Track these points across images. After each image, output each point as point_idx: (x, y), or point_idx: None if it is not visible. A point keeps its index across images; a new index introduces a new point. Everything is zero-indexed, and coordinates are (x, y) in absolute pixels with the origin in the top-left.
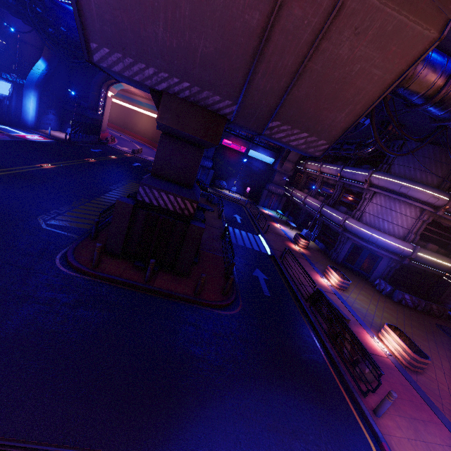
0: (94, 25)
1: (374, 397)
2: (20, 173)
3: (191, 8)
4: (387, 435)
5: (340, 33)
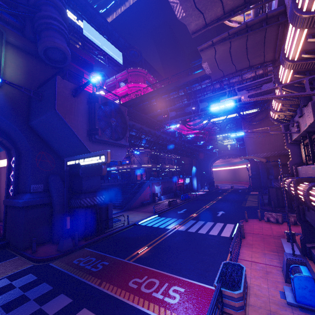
0: (250, 152)
1: None
2: (219, 200)
3: (274, 140)
4: None
5: None
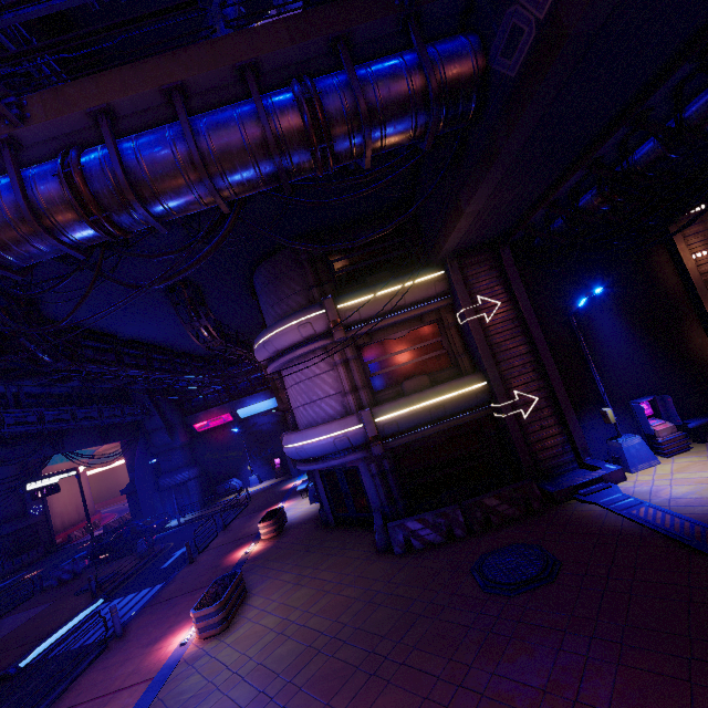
0: None
1: None
2: None
3: None
4: None
5: None
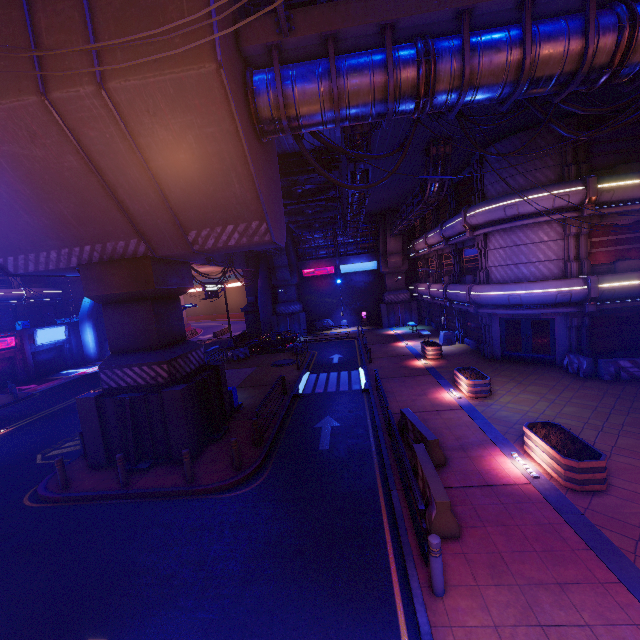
0: None
1: (452, 561)
2: (51, 413)
3: (27, 187)
4: (442, 628)
5: (142, 124)
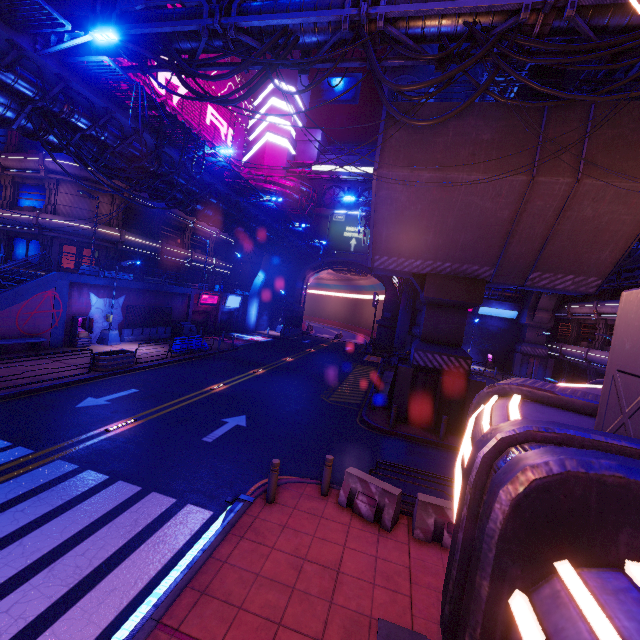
0: (380, 246)
1: None
2: (279, 367)
3: (455, 221)
4: None
5: (579, 204)
